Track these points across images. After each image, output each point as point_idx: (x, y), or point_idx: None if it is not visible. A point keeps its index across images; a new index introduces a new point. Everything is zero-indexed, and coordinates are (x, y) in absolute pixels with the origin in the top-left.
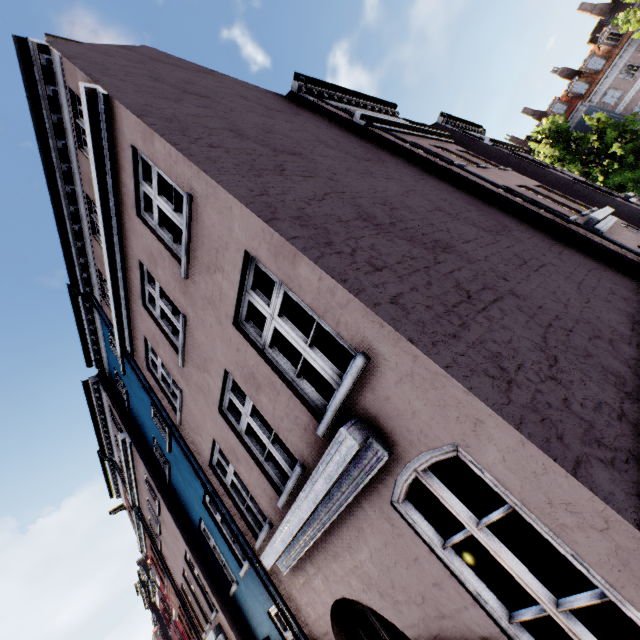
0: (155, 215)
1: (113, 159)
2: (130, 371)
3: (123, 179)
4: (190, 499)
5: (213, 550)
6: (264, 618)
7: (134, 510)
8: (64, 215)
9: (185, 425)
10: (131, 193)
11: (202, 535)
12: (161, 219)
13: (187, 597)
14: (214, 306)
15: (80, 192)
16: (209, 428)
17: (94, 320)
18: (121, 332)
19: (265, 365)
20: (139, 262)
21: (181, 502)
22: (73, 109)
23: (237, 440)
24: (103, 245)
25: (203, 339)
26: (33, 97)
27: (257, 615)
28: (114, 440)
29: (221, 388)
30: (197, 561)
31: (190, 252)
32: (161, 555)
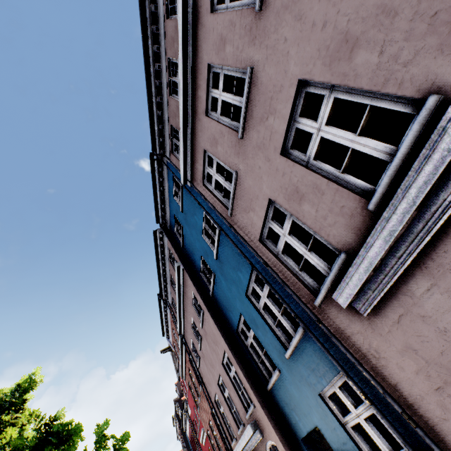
0: None
1: None
2: (187, 204)
3: None
4: (231, 300)
5: (249, 349)
6: (313, 404)
7: (180, 336)
8: (152, 92)
9: (235, 213)
10: None
11: (239, 336)
12: None
13: (218, 409)
14: (293, 3)
15: (164, 62)
16: (265, 190)
17: (163, 183)
18: (185, 161)
19: None
20: (207, 68)
21: (221, 310)
22: None
23: (304, 170)
24: (180, 75)
25: (271, 73)
26: None
27: (302, 404)
28: (169, 281)
29: (288, 116)
30: (235, 358)
31: None
32: (198, 372)
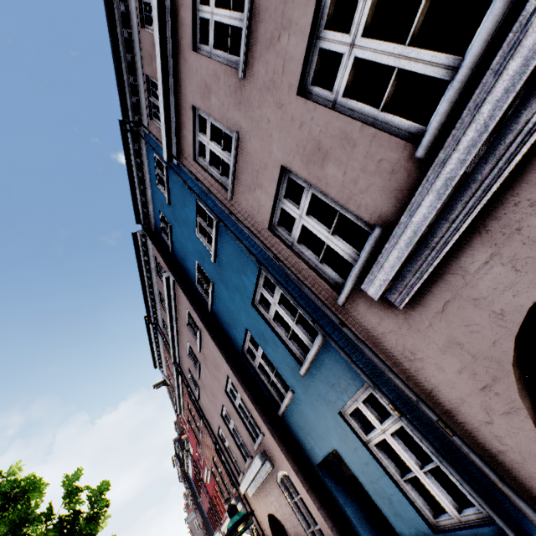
0: None
1: None
2: (174, 193)
3: None
4: (235, 313)
5: (258, 371)
6: (331, 425)
7: (174, 366)
8: (115, 21)
9: (237, 194)
10: None
11: (245, 357)
12: None
13: (223, 443)
14: None
15: None
16: (276, 153)
17: (142, 167)
18: (168, 127)
19: None
20: None
21: (223, 328)
22: None
23: (329, 113)
24: None
25: None
26: None
27: (319, 426)
28: (158, 299)
29: (309, 29)
30: (241, 383)
31: None
32: (198, 405)
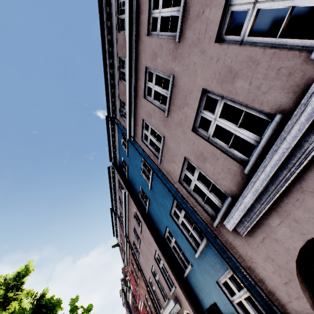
0: (158, 26)
1: (137, 12)
2: (131, 152)
3: (141, 20)
4: (160, 217)
5: (172, 249)
6: (212, 288)
7: (125, 238)
8: (107, 77)
9: (163, 162)
10: (145, 24)
11: (165, 241)
12: (161, 28)
13: (151, 287)
14: (199, 43)
15: (116, 59)
16: (182, 151)
17: (114, 135)
18: (130, 124)
19: (245, 49)
20: (145, 69)
21: (153, 223)
22: (117, 11)
23: (206, 143)
24: (127, 70)
25: (186, 81)
26: (101, 15)
27: (206, 287)
28: (118, 200)
29: (196, 109)
30: (163, 255)
31: (183, 19)
32: (138, 262)
